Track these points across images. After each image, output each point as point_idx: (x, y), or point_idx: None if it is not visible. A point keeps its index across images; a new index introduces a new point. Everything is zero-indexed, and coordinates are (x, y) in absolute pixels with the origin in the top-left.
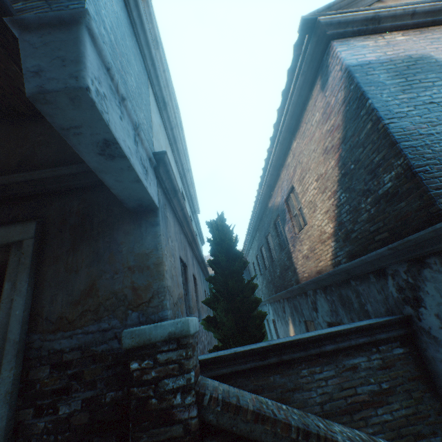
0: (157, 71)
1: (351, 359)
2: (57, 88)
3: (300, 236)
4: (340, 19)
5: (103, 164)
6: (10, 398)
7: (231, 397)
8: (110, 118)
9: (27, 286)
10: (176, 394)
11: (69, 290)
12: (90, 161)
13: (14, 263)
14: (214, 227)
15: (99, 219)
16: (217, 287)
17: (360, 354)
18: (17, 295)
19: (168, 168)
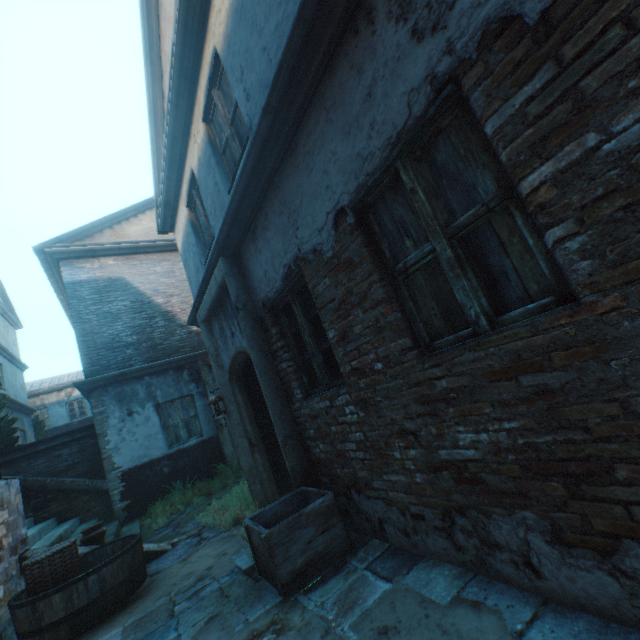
0: None
1: (60, 451)
2: None
3: None
4: (64, 250)
5: None
6: None
7: None
8: None
9: None
10: None
11: None
12: None
13: None
14: None
15: None
16: None
17: (66, 447)
18: None
19: None
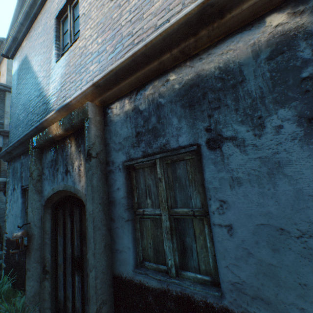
0: (8, 87)
1: None
2: None
3: None
4: (7, 48)
5: None
6: None
7: None
8: None
9: None
10: None
11: None
12: None
13: None
14: None
15: None
16: None
17: None
18: None
19: (7, 131)
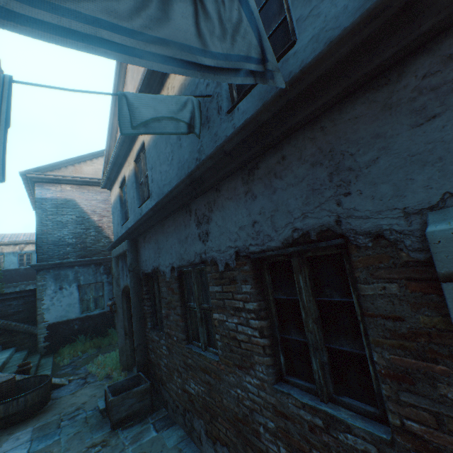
0: None
1: (11, 302)
2: None
3: None
4: (40, 177)
5: None
6: None
7: None
8: None
9: None
10: None
11: None
12: None
13: None
14: None
15: None
16: None
17: (16, 300)
18: None
19: None
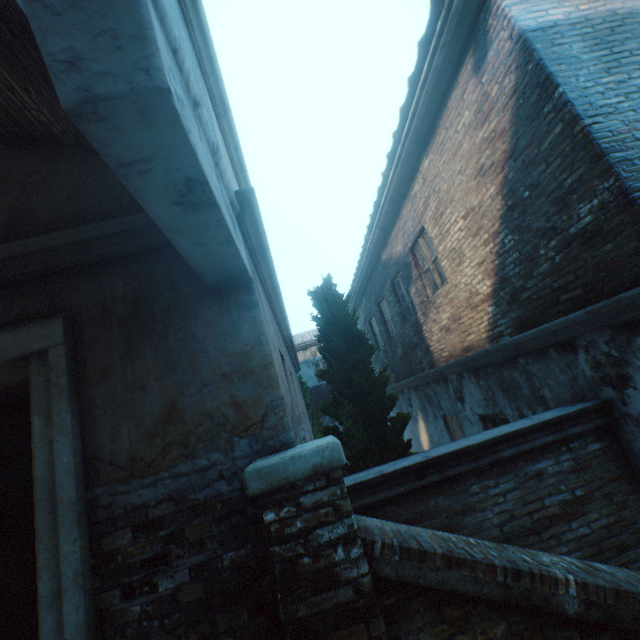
0: (210, 50)
1: (534, 464)
2: (116, 91)
3: (435, 300)
4: None
5: (180, 218)
6: (83, 580)
7: (408, 540)
8: (194, 141)
9: (71, 419)
10: (336, 547)
11: (137, 417)
12: (159, 216)
13: (40, 386)
14: (321, 299)
15: (161, 305)
16: (335, 385)
17: (545, 457)
18: (58, 434)
19: (256, 215)
